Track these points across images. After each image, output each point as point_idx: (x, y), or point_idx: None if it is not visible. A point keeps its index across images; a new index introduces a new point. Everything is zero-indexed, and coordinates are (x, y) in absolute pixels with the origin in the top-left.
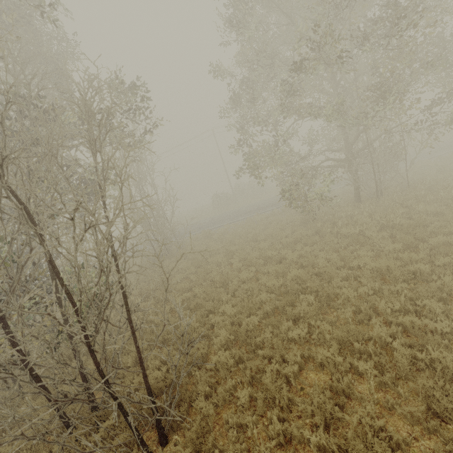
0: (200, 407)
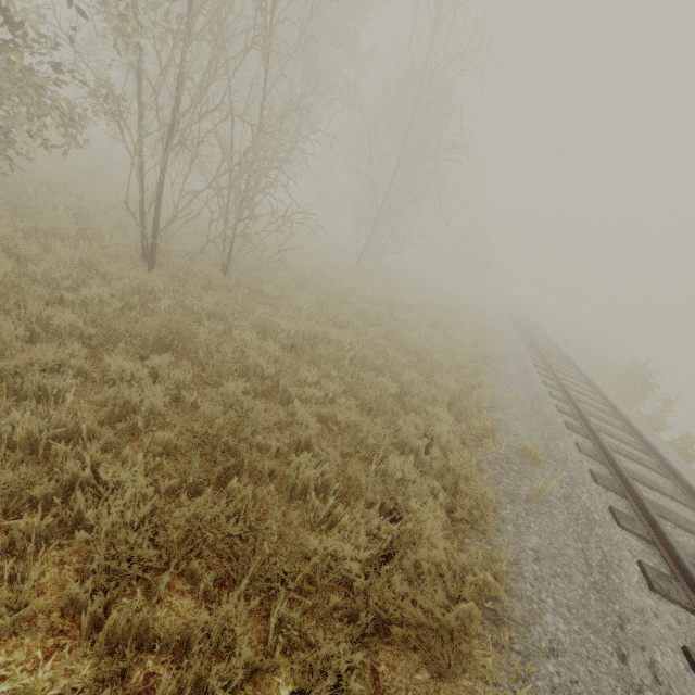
0: (250, 263)
